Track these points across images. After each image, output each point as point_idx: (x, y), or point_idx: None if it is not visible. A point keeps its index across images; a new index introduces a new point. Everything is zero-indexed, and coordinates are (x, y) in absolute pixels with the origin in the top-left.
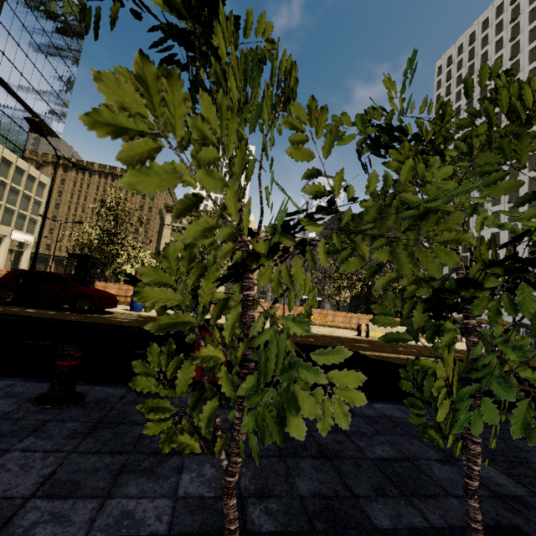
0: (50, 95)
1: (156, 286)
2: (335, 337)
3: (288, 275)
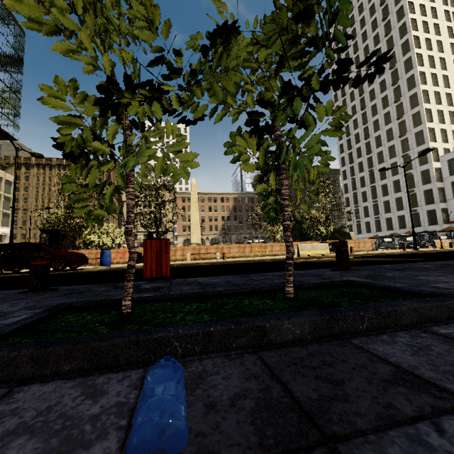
0: (2, 104)
1: (53, 98)
2: (272, 259)
3: (150, 111)
